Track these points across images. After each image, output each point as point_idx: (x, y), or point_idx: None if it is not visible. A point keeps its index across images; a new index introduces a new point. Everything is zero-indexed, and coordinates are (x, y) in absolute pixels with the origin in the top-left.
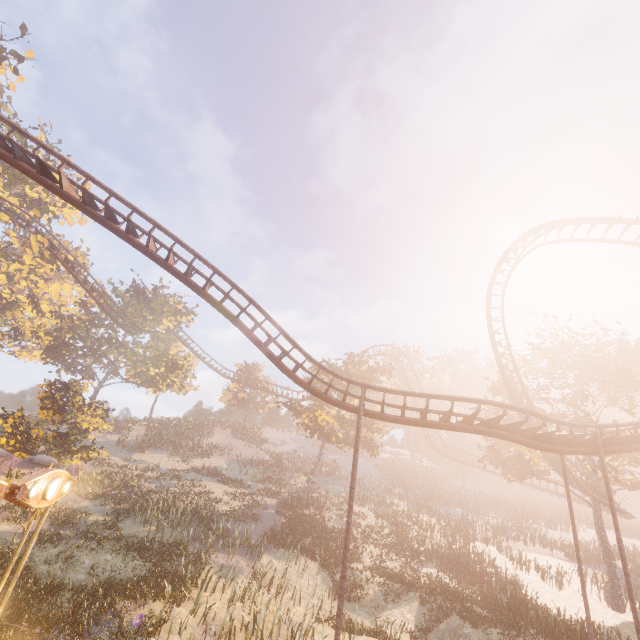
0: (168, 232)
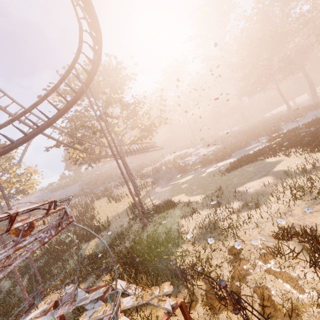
0: None
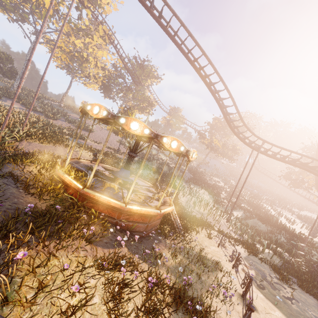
0: (208, 57)
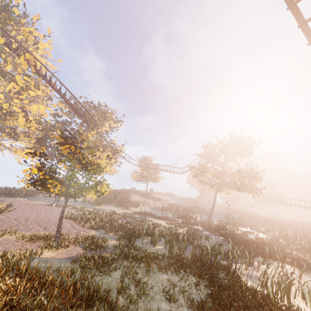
0: None
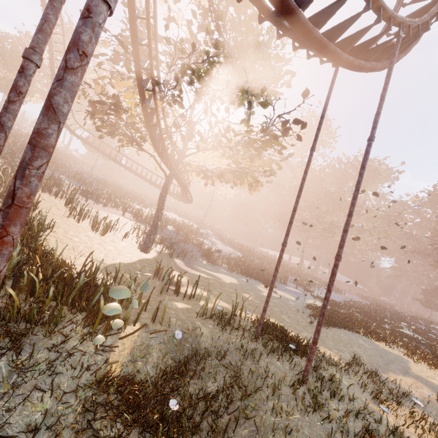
0: None
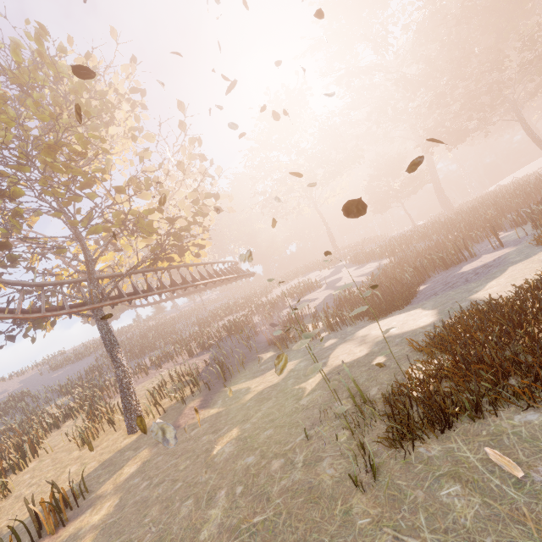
0: None
